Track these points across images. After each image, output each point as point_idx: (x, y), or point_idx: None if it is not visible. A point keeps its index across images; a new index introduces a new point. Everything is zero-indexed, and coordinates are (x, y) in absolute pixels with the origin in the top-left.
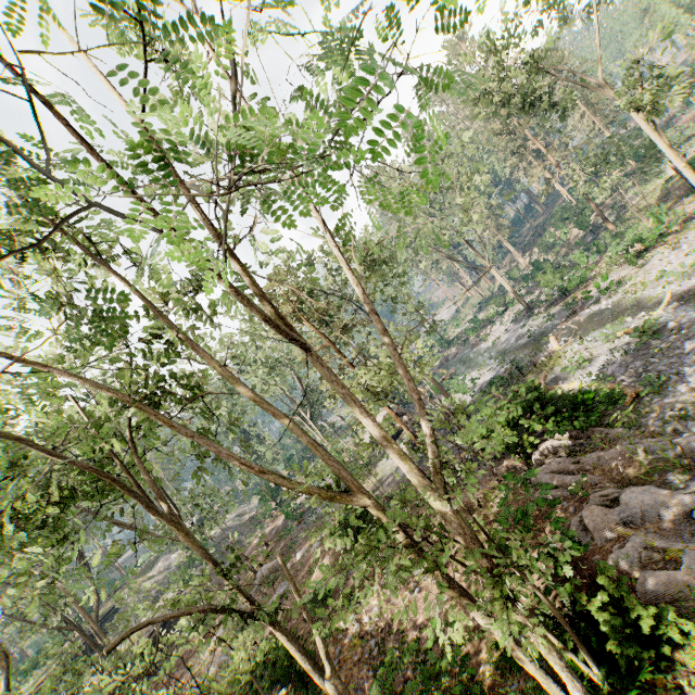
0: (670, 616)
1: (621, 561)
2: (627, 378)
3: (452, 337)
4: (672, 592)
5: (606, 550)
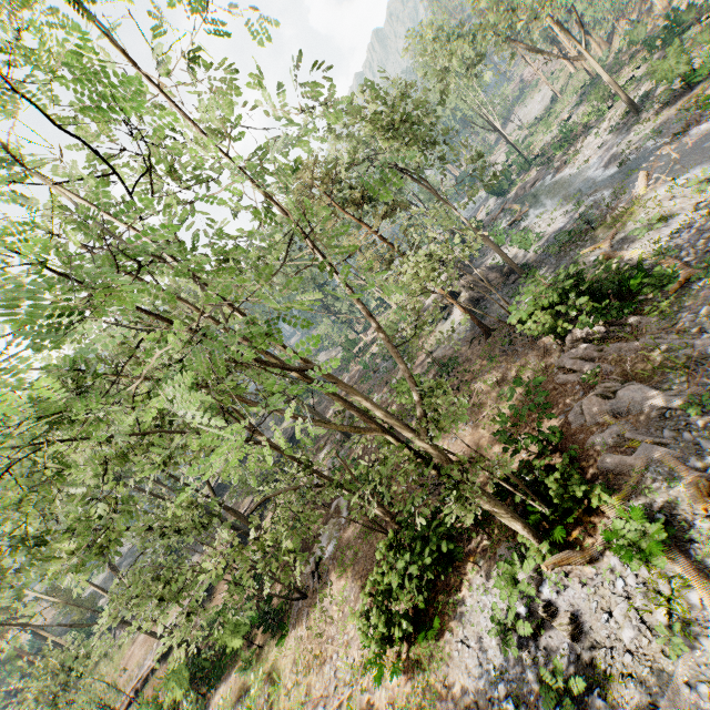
0: (597, 491)
1: (597, 443)
2: (692, 252)
3: (537, 149)
4: (621, 469)
5: (591, 431)
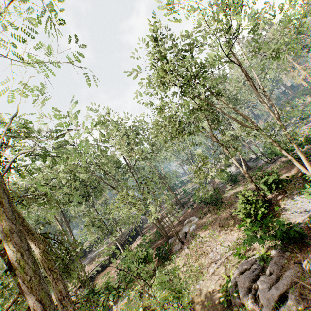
0: None
1: None
2: None
3: None
4: None
5: None
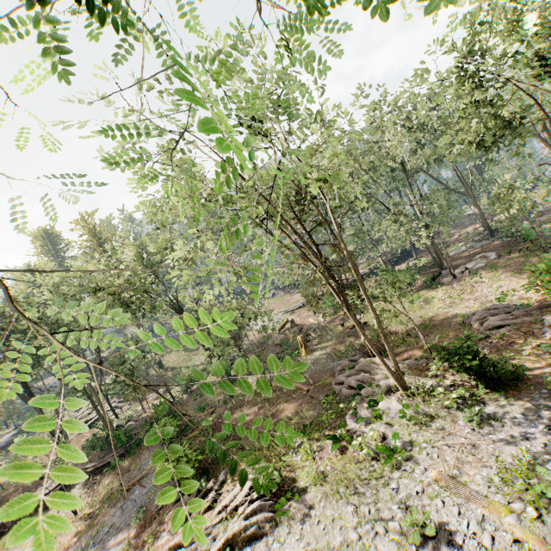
0: None
1: None
2: None
3: None
4: None
5: None
